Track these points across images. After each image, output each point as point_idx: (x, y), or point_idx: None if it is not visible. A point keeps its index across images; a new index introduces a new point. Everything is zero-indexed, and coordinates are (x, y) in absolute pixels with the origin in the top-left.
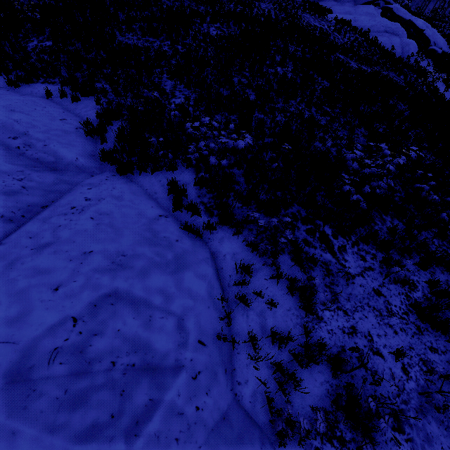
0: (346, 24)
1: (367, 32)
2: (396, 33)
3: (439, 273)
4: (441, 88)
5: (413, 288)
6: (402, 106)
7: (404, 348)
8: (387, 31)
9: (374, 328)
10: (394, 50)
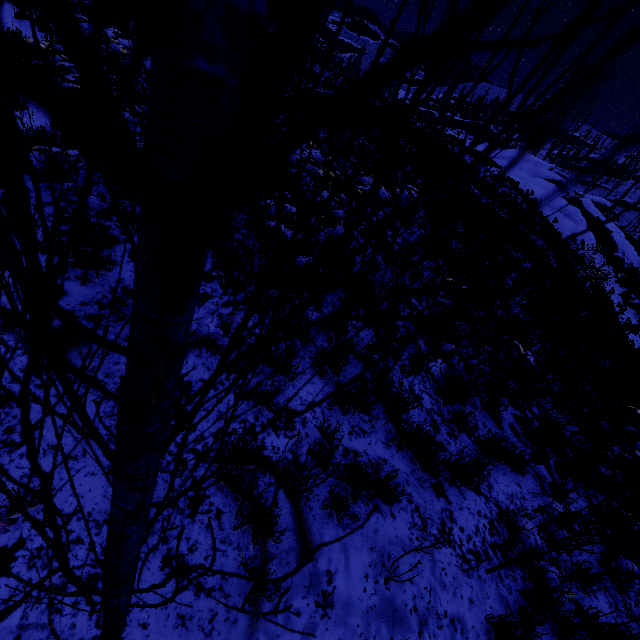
0: (511, 182)
1: (527, 191)
2: (572, 217)
3: (376, 440)
4: (615, 301)
5: (279, 426)
6: (527, 264)
7: (87, 512)
8: (561, 211)
9: (66, 429)
10: (562, 231)
